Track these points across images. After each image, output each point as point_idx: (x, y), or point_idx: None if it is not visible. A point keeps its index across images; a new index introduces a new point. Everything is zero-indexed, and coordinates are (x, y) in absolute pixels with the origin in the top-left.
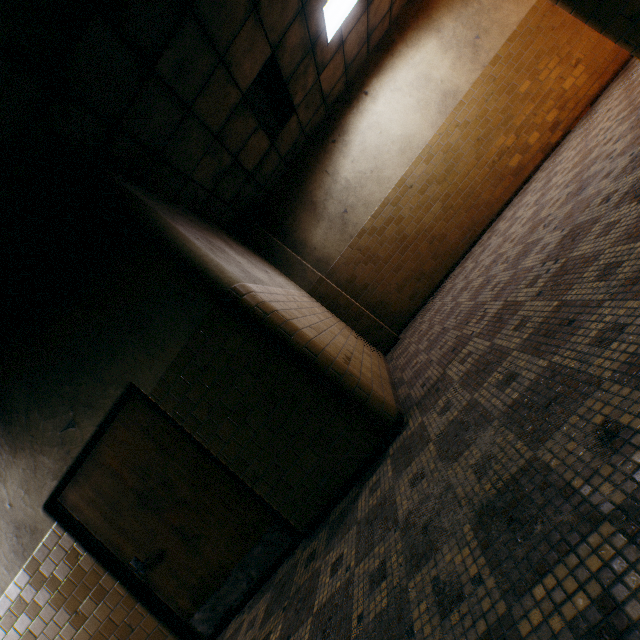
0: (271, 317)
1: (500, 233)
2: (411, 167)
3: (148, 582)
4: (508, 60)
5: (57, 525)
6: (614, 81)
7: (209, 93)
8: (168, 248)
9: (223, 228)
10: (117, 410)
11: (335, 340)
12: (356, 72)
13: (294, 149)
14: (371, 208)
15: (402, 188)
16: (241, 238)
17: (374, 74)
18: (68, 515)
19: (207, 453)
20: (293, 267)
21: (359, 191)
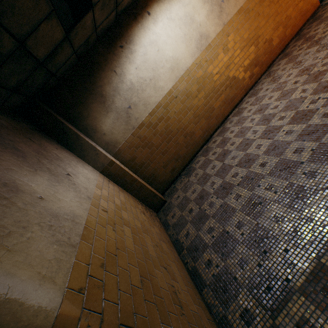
0: None
1: (237, 145)
2: (177, 83)
3: None
4: (237, 25)
5: None
6: (279, 59)
7: None
8: None
9: (7, 112)
10: None
11: (153, 262)
12: None
13: (86, 44)
14: (149, 108)
15: (170, 97)
16: (30, 121)
17: None
18: None
19: None
20: (87, 151)
21: (141, 93)
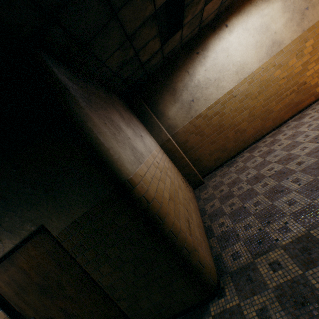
0: (152, 205)
1: (283, 146)
2: (239, 84)
3: None
4: None
5: None
6: None
7: (133, 4)
8: (84, 140)
9: (117, 94)
10: (30, 236)
11: (179, 201)
12: (224, 8)
13: (172, 51)
14: (208, 103)
15: (230, 95)
16: (126, 101)
17: (235, 13)
18: None
19: (90, 275)
20: (154, 128)
21: (204, 90)
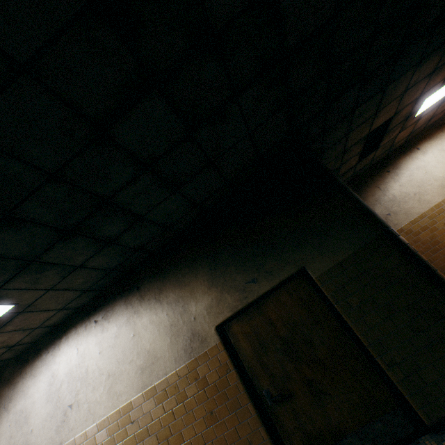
0: (419, 253)
1: None
2: None
3: (271, 413)
4: None
5: (220, 342)
6: None
7: (359, 128)
8: (351, 196)
9: None
10: (285, 281)
11: None
12: (412, 136)
13: (360, 170)
14: (410, 216)
15: (438, 209)
16: None
17: (426, 139)
18: (227, 339)
19: (347, 331)
20: None
21: (402, 204)
